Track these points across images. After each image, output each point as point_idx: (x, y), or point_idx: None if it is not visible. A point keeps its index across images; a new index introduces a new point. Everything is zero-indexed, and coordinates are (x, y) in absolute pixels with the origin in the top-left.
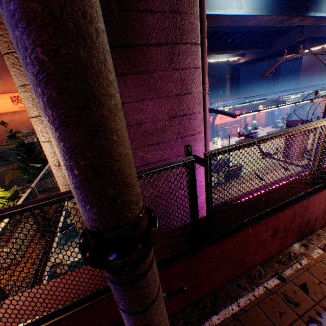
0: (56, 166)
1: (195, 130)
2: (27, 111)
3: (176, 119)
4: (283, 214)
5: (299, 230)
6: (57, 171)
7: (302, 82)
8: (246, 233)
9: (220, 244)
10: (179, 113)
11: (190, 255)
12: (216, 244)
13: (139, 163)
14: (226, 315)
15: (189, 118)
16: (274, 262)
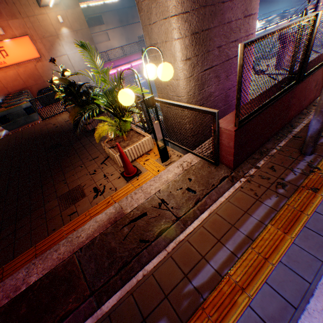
0: (183, 61)
1: (254, 30)
2: (170, 11)
3: (246, 19)
4: (322, 71)
5: (321, 88)
6: (183, 66)
7: (261, 9)
8: (308, 81)
9: (300, 86)
10: (248, 14)
11: (291, 90)
12: (299, 85)
13: (224, 59)
14: (300, 128)
15: (252, 19)
16: (311, 106)
